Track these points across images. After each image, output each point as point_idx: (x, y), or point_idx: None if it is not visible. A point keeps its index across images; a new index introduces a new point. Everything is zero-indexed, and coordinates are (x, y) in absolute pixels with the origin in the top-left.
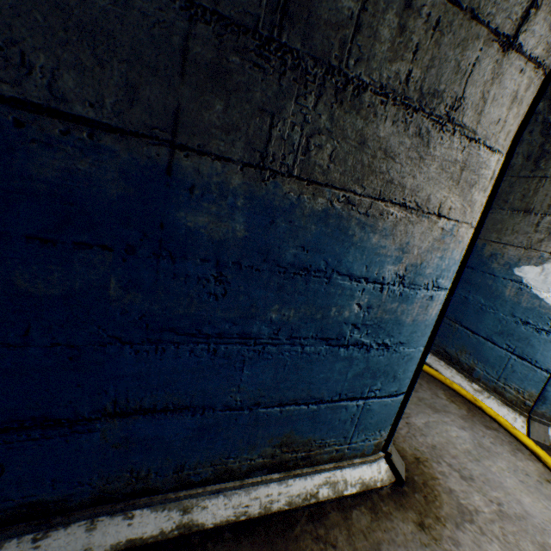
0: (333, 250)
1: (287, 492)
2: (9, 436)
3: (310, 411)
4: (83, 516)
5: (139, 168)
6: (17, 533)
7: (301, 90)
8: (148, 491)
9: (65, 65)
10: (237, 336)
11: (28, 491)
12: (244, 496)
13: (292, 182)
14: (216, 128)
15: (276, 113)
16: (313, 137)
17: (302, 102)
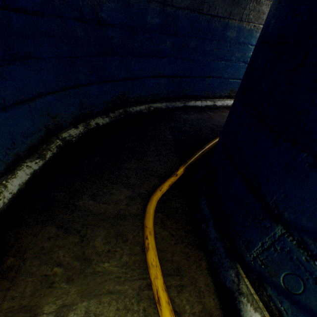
0: (249, 39)
1: (231, 103)
2: (196, 79)
3: (237, 82)
4: (200, 100)
5: (223, 24)
6: (193, 100)
7: (250, 3)
8: (208, 97)
9: (219, 8)
10: (229, 60)
11: (195, 92)
12: (223, 102)
13: (245, 23)
14: (235, 14)
15: (245, 9)
16: (250, 12)
17: (249, 5)
